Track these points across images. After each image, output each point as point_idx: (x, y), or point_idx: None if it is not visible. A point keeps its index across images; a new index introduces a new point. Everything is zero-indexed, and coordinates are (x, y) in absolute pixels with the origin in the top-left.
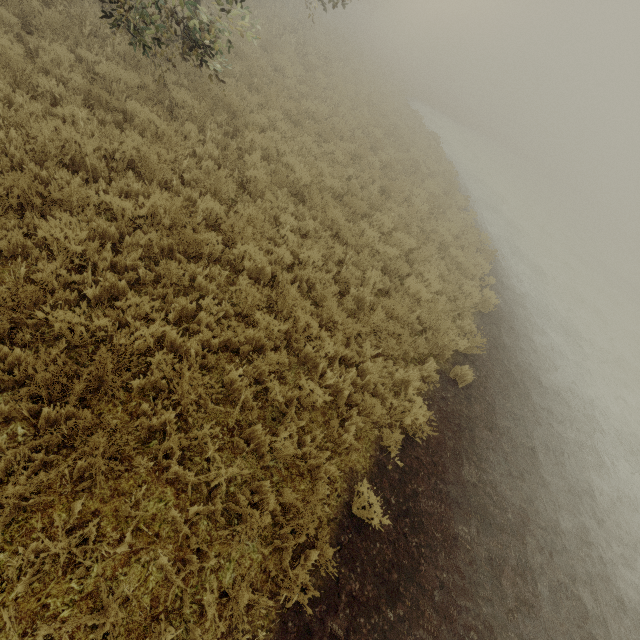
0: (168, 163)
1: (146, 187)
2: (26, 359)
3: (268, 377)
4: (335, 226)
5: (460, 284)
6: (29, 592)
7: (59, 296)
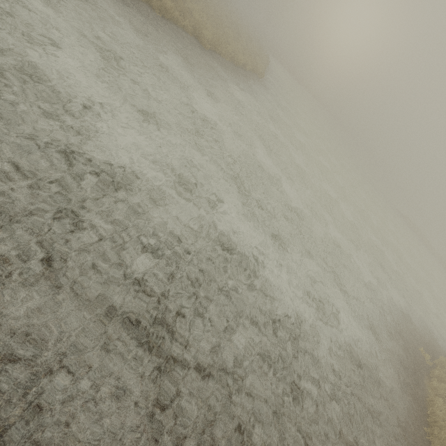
0: None
1: None
2: None
3: None
4: None
5: (230, 54)
6: None
7: None
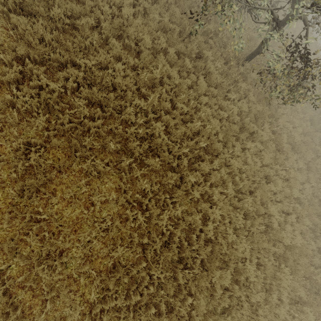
0: (271, 157)
1: (268, 171)
2: (278, 250)
3: (310, 241)
4: (306, 161)
5: None
6: (290, 298)
7: (275, 229)
